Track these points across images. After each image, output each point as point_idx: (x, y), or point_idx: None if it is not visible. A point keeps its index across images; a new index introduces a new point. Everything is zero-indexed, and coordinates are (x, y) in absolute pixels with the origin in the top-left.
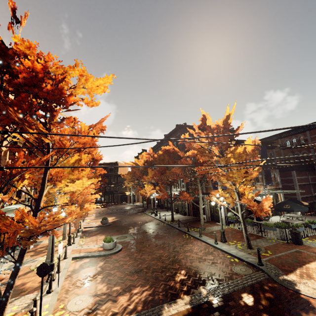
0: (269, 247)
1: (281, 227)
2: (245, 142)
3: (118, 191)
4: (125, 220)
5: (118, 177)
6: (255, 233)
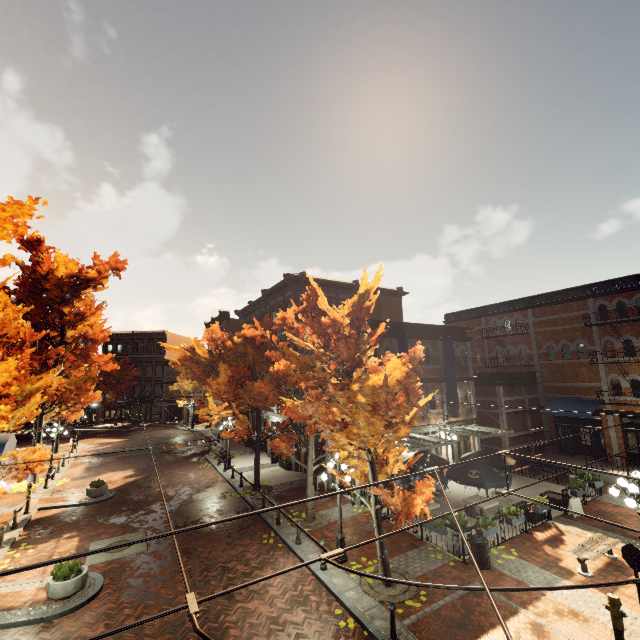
0: (427, 576)
1: (456, 529)
2: (387, 363)
3: (162, 397)
4: (152, 482)
5: (164, 367)
6: (411, 529)
